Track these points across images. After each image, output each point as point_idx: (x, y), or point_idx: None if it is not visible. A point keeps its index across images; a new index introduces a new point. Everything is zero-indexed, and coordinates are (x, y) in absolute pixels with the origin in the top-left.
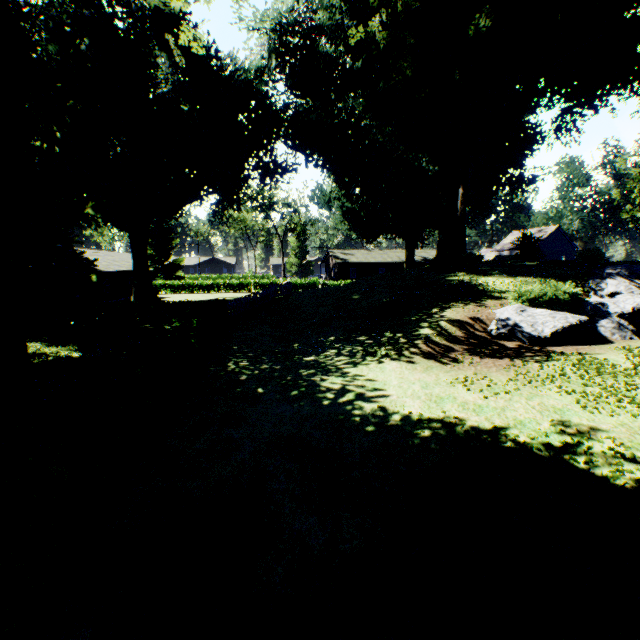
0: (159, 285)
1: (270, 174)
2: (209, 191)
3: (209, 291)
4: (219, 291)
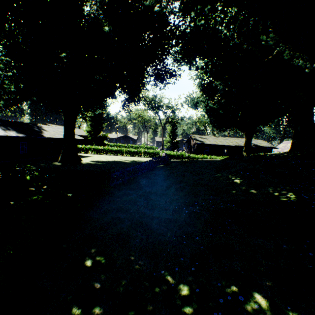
0: (88, 148)
1: (161, 77)
2: (120, 91)
3: (116, 154)
4: (122, 154)
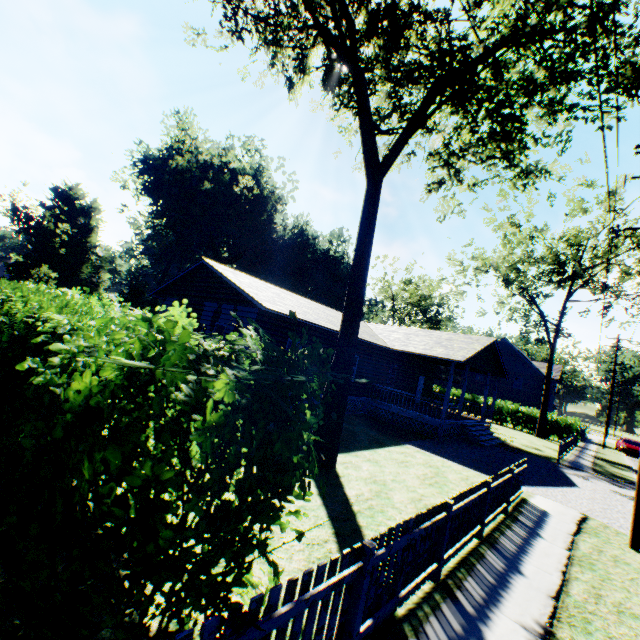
0: None
1: None
2: None
3: None
4: None
